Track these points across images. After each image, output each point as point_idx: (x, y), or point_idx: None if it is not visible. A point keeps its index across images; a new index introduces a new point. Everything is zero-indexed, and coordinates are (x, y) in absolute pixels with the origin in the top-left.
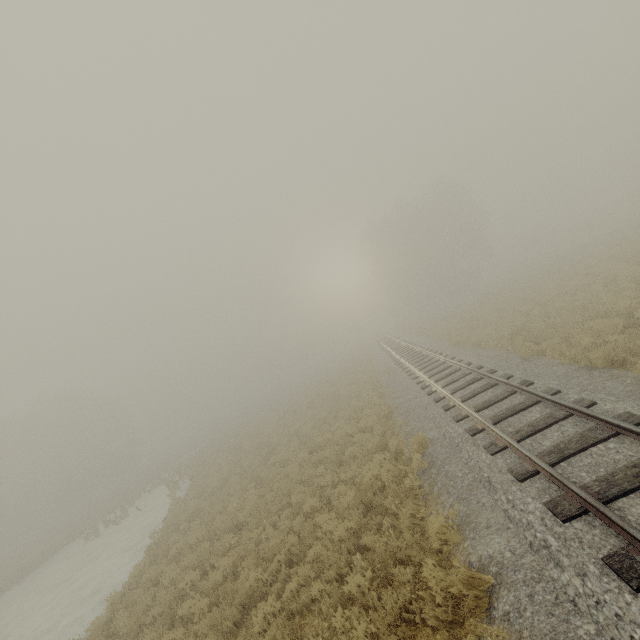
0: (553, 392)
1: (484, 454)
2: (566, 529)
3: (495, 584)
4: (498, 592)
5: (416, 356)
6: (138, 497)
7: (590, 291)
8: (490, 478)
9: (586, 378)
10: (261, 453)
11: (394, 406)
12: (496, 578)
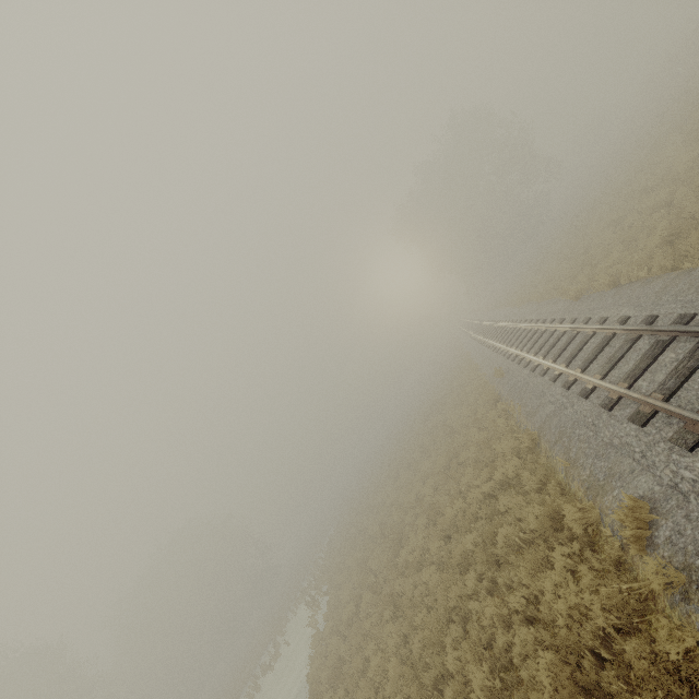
0: None
1: None
2: None
3: None
4: None
5: (527, 337)
6: (287, 621)
7: None
8: None
9: None
10: (387, 544)
11: (535, 430)
12: None
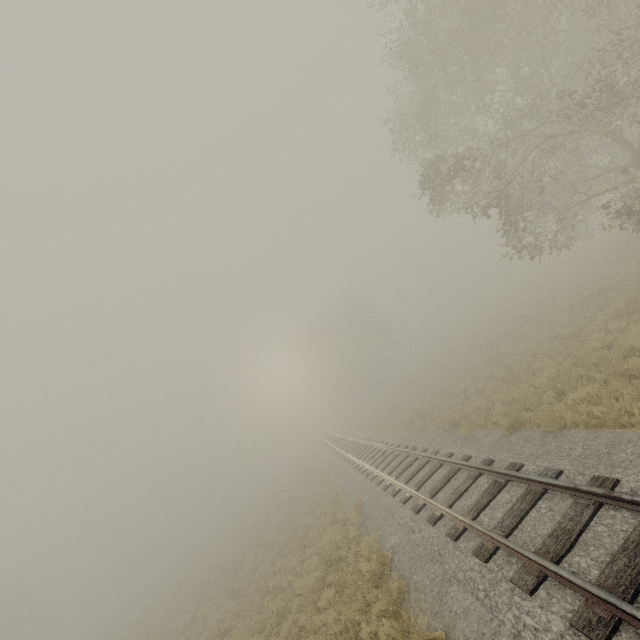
0: (424, 450)
1: (390, 498)
2: (417, 516)
3: (392, 556)
4: (393, 558)
5: (353, 446)
6: None
7: (453, 376)
8: (392, 509)
9: (441, 438)
10: (228, 574)
11: (340, 490)
12: (392, 553)
